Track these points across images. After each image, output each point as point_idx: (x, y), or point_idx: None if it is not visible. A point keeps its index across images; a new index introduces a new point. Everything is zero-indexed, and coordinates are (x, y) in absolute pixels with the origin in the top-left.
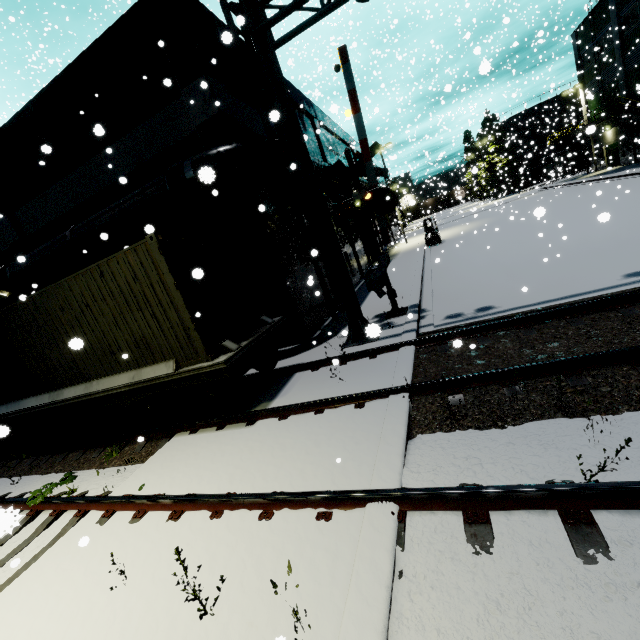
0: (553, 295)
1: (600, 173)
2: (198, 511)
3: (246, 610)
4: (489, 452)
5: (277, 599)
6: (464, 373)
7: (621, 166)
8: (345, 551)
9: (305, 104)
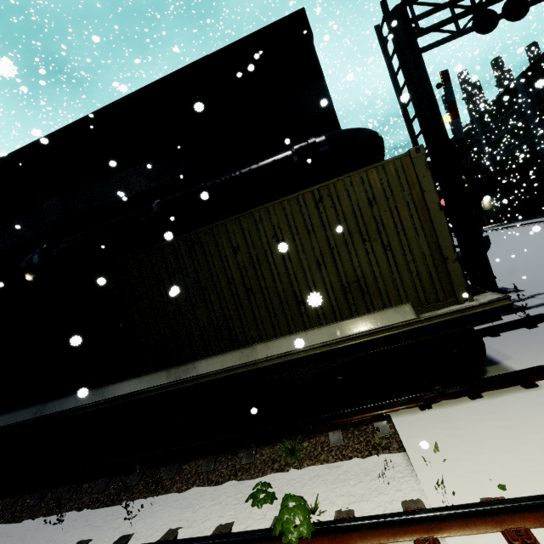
0: None
1: (487, 227)
2: None
3: None
4: None
5: None
6: None
7: (500, 223)
8: None
9: None
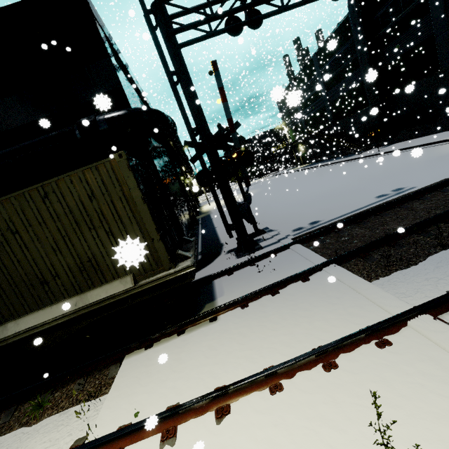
0: (349, 210)
1: (302, 167)
2: (248, 396)
3: (423, 435)
4: (433, 274)
5: (437, 411)
6: (354, 247)
7: (310, 164)
8: (437, 354)
9: (150, 106)
